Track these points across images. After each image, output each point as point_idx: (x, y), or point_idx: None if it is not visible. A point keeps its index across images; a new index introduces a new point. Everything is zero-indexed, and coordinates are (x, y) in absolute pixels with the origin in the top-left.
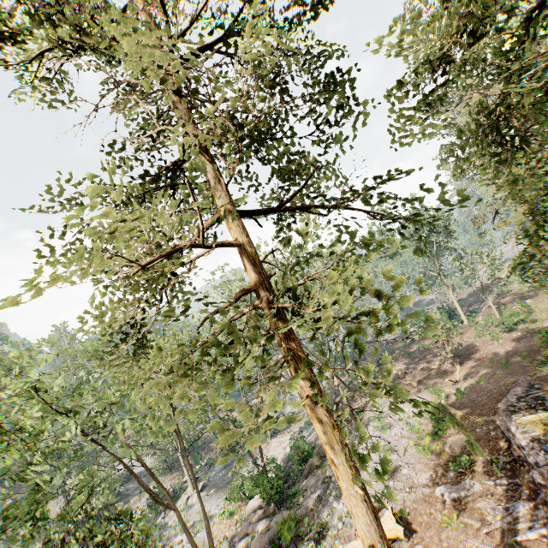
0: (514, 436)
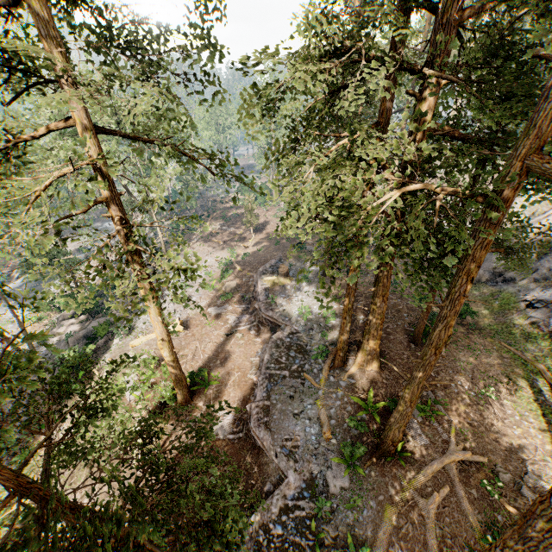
0: (258, 286)
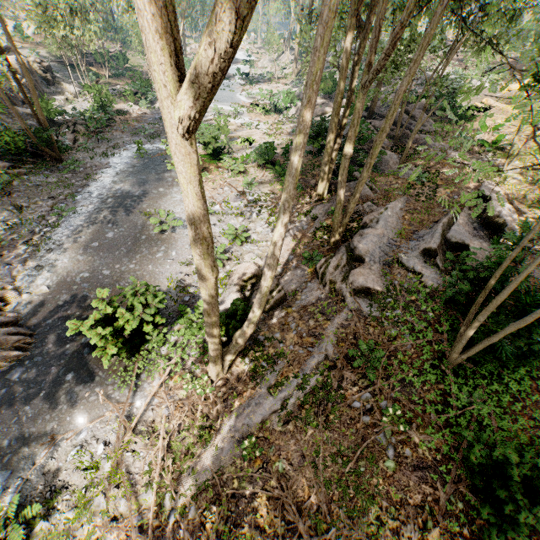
0: None
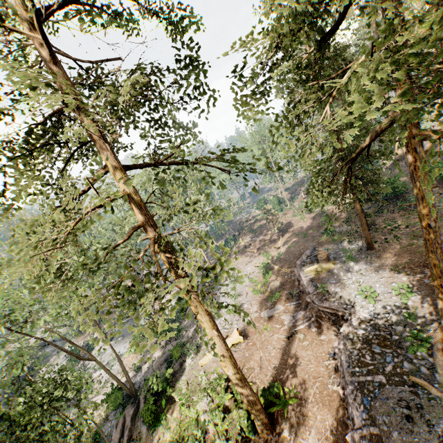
0: (301, 279)
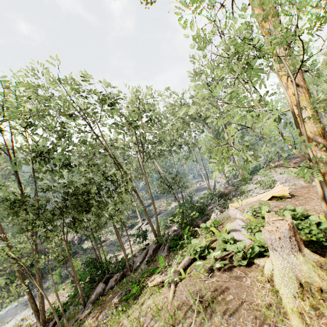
0: None
